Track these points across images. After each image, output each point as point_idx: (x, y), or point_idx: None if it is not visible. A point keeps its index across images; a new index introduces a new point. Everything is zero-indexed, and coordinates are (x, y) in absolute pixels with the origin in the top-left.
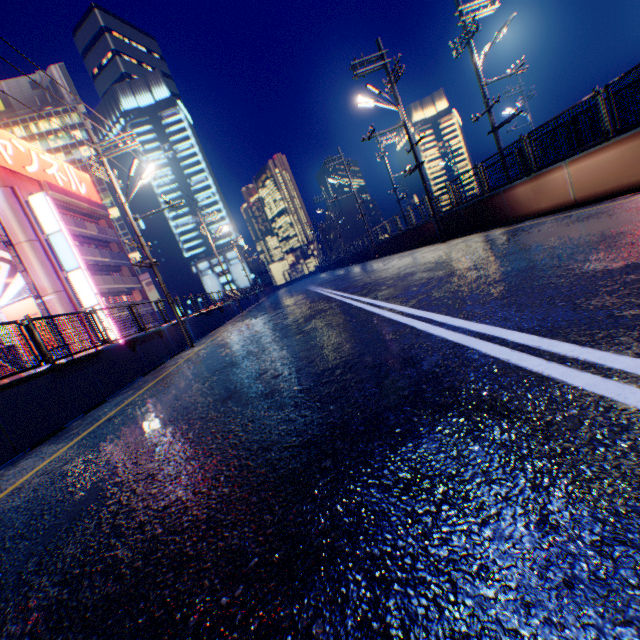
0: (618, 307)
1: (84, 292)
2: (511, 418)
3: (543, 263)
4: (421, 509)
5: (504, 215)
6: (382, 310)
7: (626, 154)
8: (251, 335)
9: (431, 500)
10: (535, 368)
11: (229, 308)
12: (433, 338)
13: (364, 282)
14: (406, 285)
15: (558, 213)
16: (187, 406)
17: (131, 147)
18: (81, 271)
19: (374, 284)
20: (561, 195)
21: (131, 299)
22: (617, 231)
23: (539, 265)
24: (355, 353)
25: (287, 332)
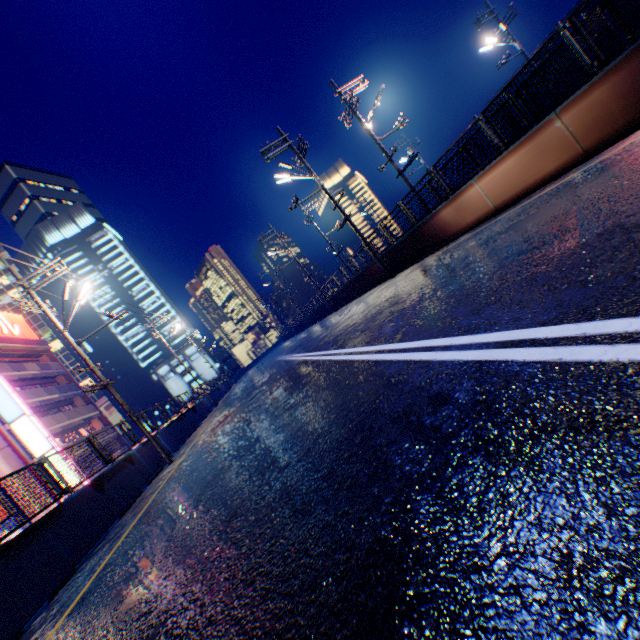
0: (633, 268)
1: (33, 439)
2: (636, 429)
3: (509, 260)
4: (636, 637)
5: (438, 238)
6: (370, 354)
7: (522, 159)
8: (235, 427)
9: (638, 611)
10: (604, 357)
11: (202, 405)
12: (448, 364)
13: (334, 335)
14: (380, 323)
15: (485, 222)
16: (182, 546)
17: (61, 273)
18: (26, 417)
19: (346, 333)
20: (481, 207)
21: (90, 430)
22: (557, 215)
23: (506, 263)
24: (366, 409)
25: (275, 411)
